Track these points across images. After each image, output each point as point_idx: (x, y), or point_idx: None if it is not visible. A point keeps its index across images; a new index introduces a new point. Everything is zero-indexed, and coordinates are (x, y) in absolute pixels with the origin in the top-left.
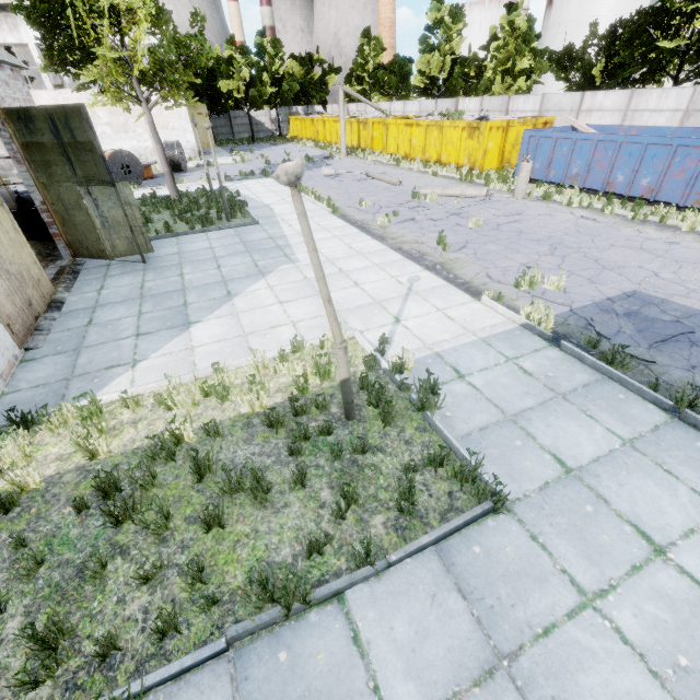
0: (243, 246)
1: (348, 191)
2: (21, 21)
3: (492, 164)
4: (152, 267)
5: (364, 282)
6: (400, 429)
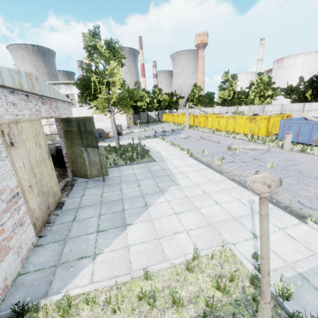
0: (150, 173)
1: (194, 145)
2: (74, 87)
3: (263, 133)
4: (107, 184)
5: (221, 202)
6: None
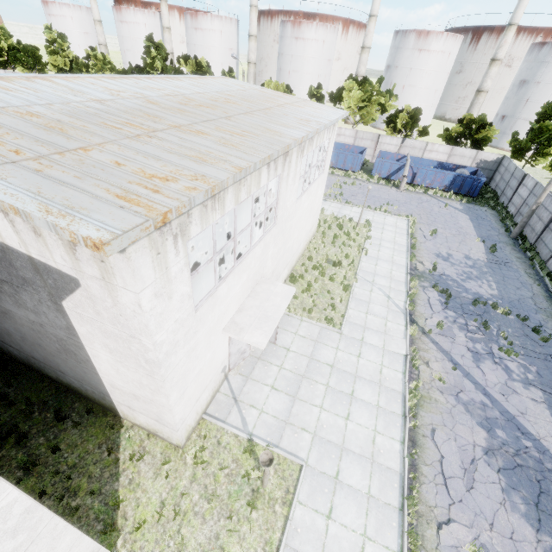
0: None
1: None
2: None
3: None
4: None
5: None
6: None
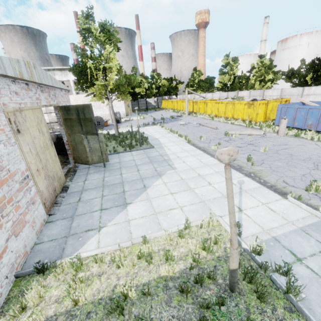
0: (148, 159)
1: (192, 132)
2: (69, 73)
3: (261, 119)
4: (108, 169)
5: (214, 183)
6: (272, 306)
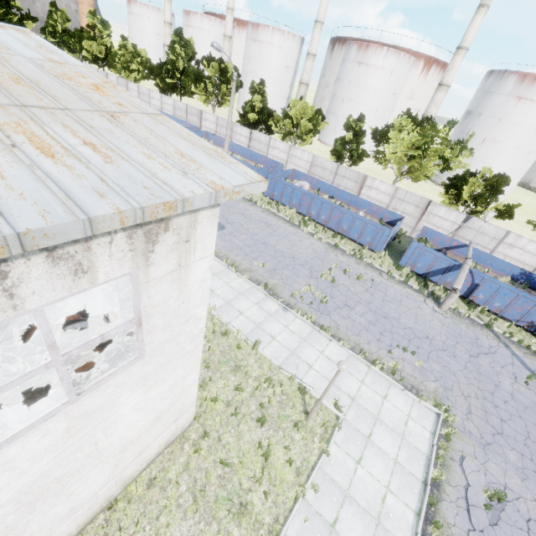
0: None
1: None
2: None
3: None
4: None
5: None
6: None
